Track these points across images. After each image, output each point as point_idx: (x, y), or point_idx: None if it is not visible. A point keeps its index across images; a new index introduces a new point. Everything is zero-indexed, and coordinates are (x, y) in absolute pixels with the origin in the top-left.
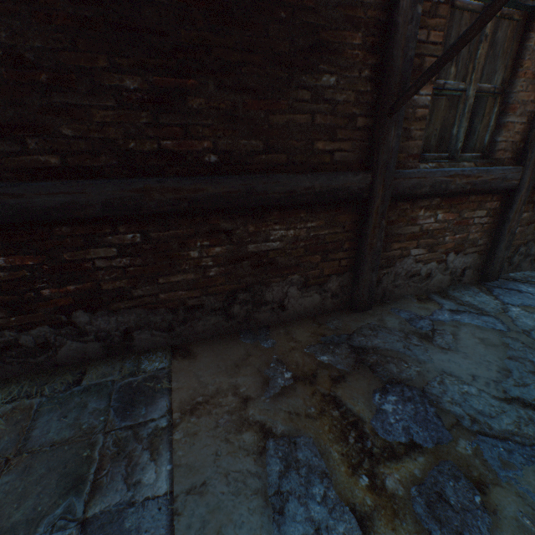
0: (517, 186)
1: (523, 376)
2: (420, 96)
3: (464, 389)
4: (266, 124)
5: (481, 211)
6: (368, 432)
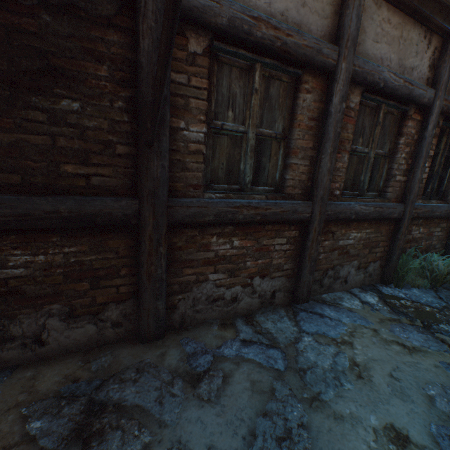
0: (310, 218)
1: (265, 447)
2: (191, 132)
3: None
4: None
5: (281, 238)
6: None
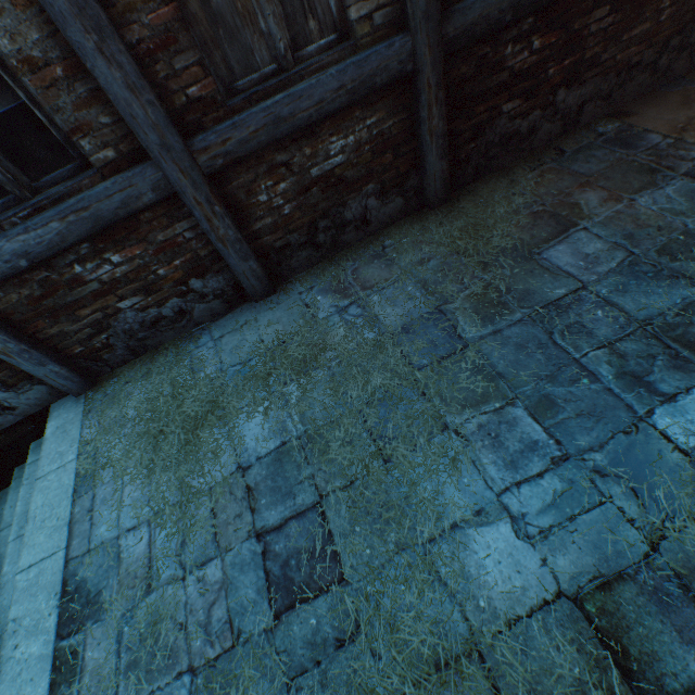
0: None
1: None
2: None
3: None
4: None
5: None
6: None
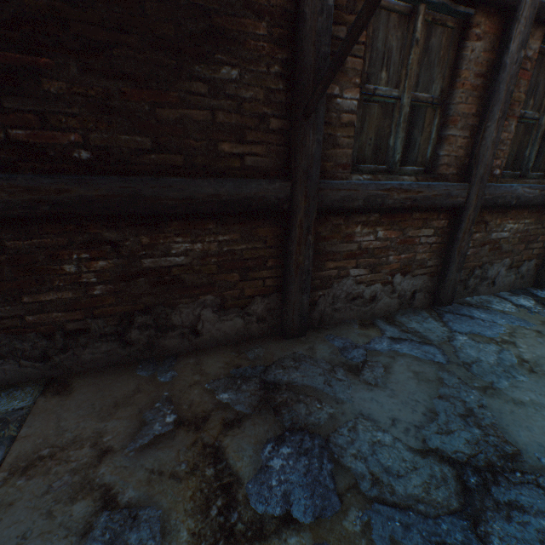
0: (464, 204)
1: (450, 420)
2: (344, 100)
3: (377, 437)
4: (153, 118)
5: (428, 229)
6: (240, 499)
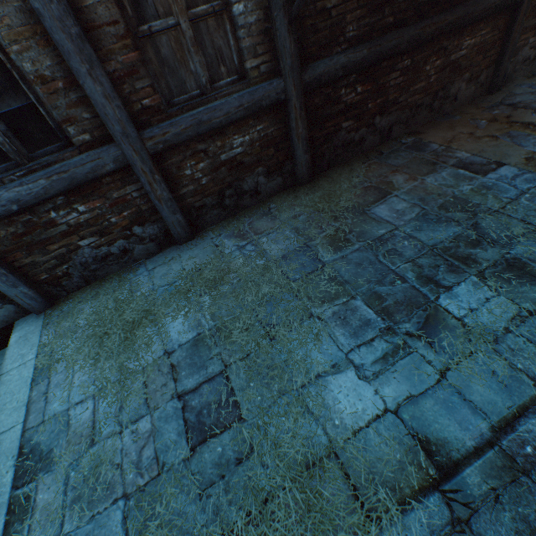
0: None
1: None
2: None
3: None
4: None
5: None
6: None
